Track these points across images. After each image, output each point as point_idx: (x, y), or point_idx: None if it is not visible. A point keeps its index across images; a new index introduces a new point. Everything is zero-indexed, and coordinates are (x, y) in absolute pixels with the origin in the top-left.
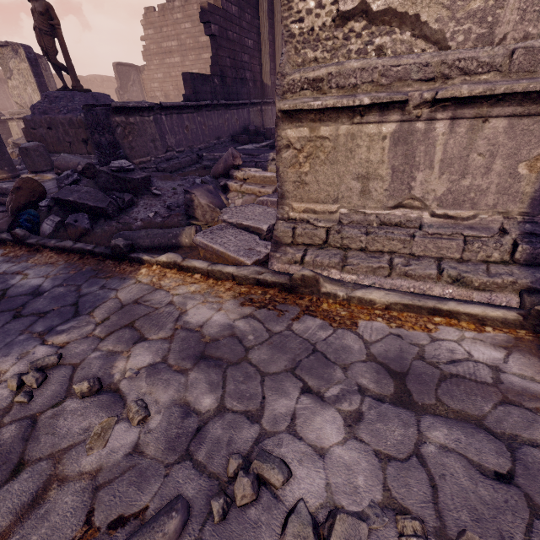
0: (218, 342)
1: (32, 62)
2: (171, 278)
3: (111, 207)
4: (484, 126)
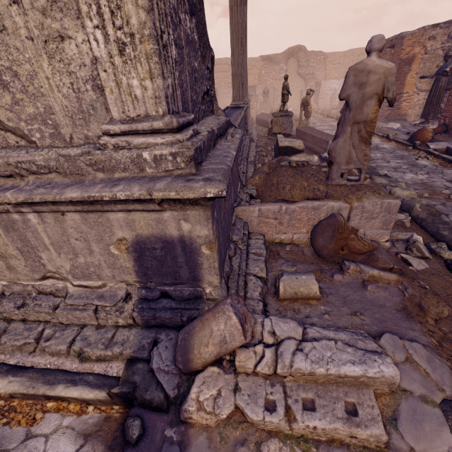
0: None
1: None
2: None
3: None
4: (66, 218)
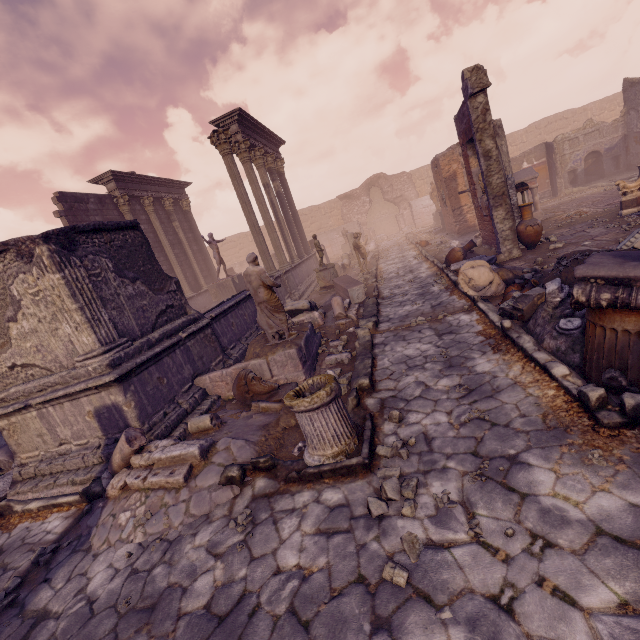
0: None
1: None
2: None
3: None
4: (65, 406)
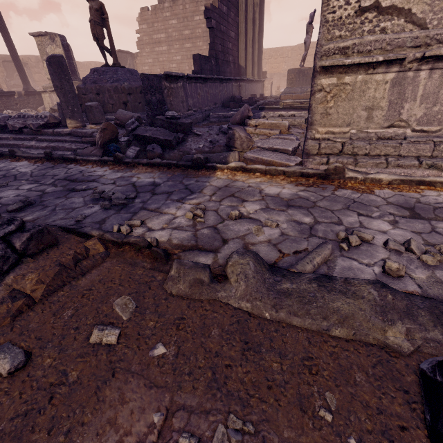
0: (293, 200)
1: (65, 48)
2: (240, 176)
3: (174, 141)
4: None
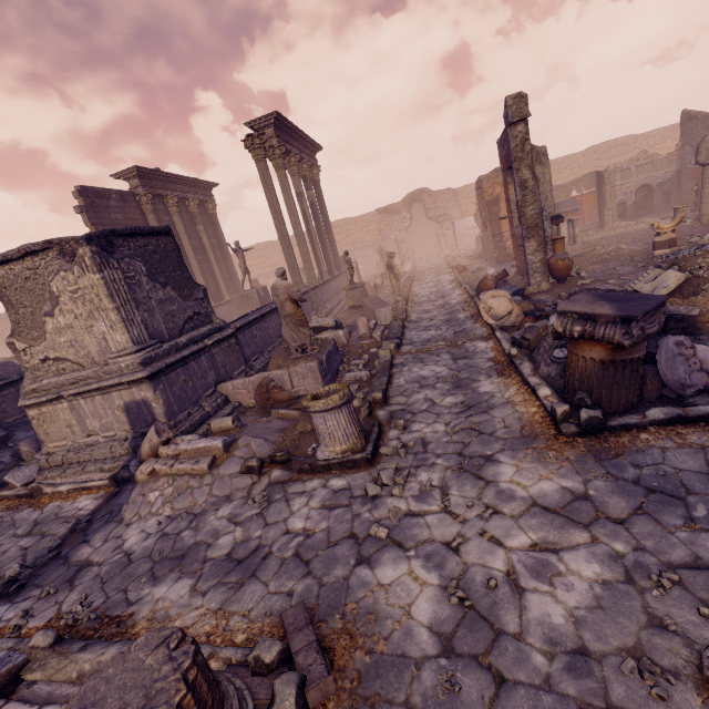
0: None
1: None
2: None
3: None
4: (96, 399)
